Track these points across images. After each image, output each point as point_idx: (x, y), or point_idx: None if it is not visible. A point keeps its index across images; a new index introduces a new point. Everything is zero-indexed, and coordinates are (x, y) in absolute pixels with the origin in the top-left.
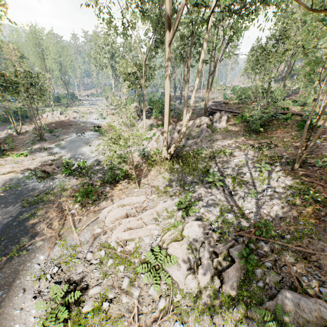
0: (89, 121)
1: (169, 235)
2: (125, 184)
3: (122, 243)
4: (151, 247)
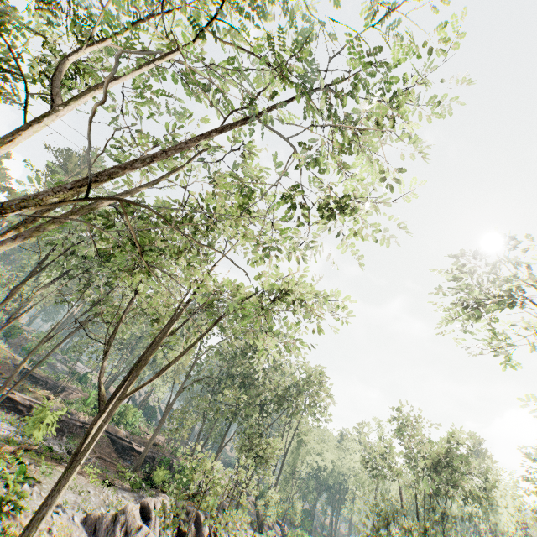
0: None
1: None
2: None
3: None
4: None
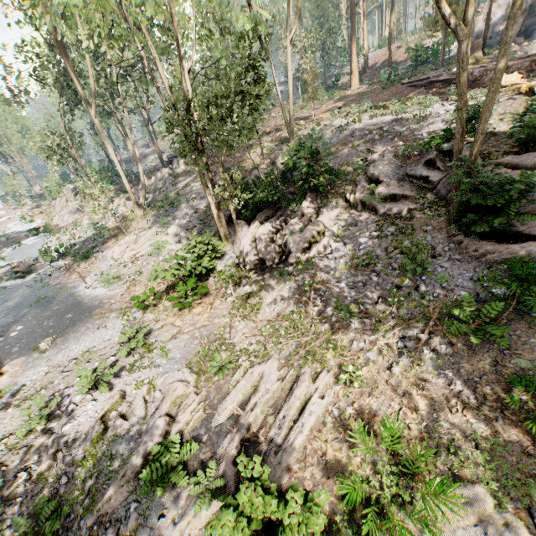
0: (10, 233)
1: (160, 238)
2: (115, 240)
3: (133, 256)
4: (153, 249)
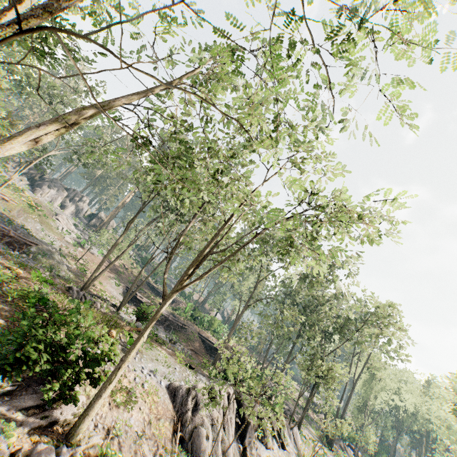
0: None
1: None
2: None
3: None
4: None
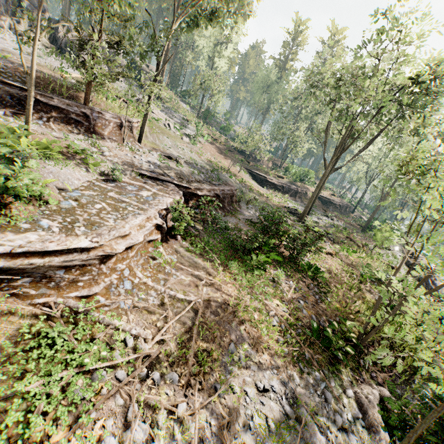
0: None
1: None
2: None
3: None
4: None
